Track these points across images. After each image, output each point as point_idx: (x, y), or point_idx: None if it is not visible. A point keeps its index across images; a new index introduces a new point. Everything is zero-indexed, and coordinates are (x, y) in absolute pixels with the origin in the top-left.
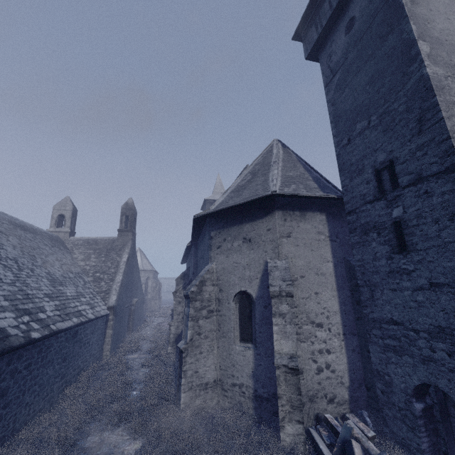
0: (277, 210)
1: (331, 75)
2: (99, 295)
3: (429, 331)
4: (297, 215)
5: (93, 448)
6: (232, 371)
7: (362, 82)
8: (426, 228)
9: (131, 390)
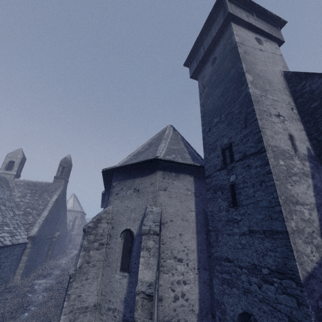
0: (159, 170)
1: (203, 88)
2: (24, 226)
3: (248, 268)
4: (173, 175)
5: None
6: (110, 296)
7: (218, 94)
8: (248, 190)
9: (25, 312)
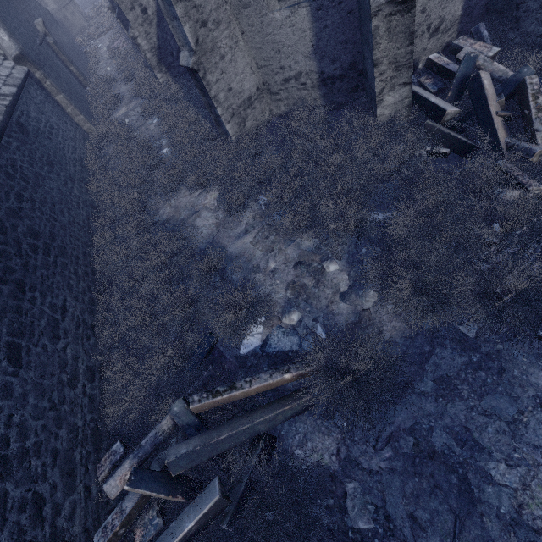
0: None
1: None
2: None
3: None
4: None
5: (173, 217)
6: (279, 62)
7: None
8: None
9: (159, 151)
